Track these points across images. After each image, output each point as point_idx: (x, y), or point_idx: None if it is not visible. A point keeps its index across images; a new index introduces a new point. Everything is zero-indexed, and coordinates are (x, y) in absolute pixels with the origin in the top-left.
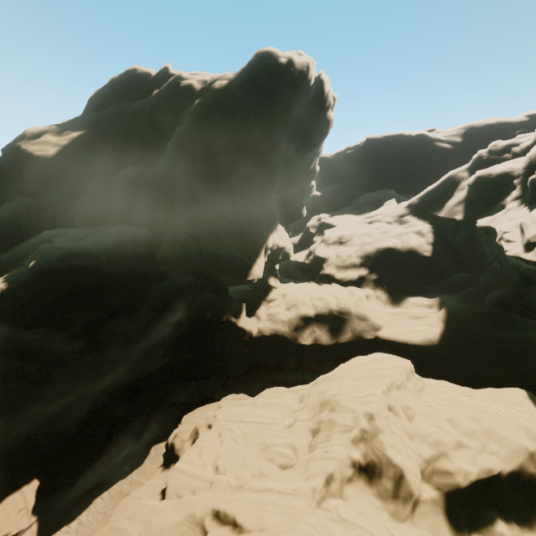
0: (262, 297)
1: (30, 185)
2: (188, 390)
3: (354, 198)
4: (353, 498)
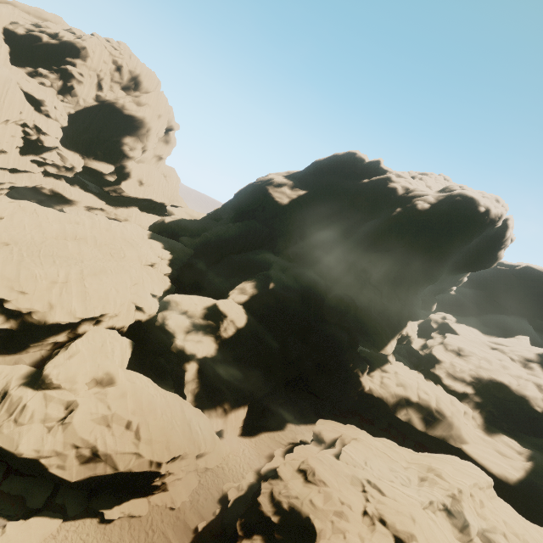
0: (378, 365)
1: (261, 214)
2: (310, 400)
3: (486, 311)
4: (439, 517)
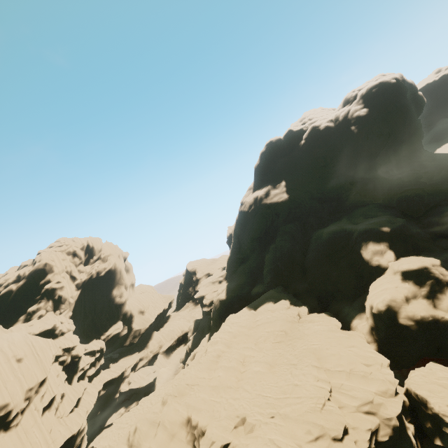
0: None
1: (278, 220)
2: None
3: None
4: None
